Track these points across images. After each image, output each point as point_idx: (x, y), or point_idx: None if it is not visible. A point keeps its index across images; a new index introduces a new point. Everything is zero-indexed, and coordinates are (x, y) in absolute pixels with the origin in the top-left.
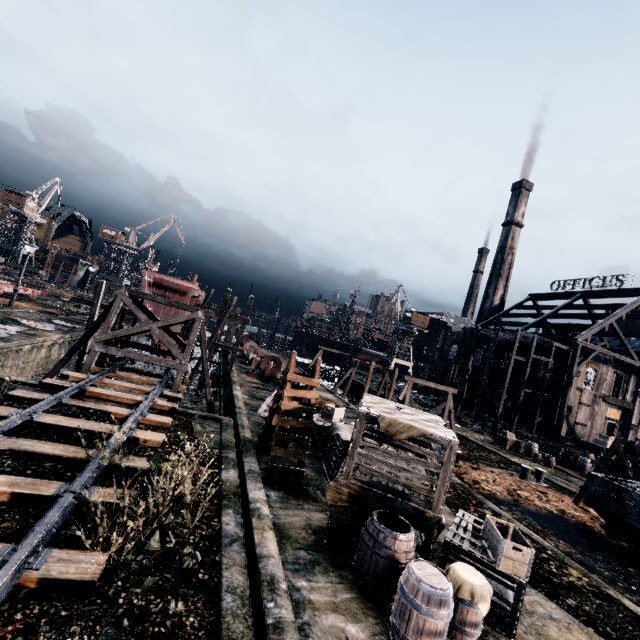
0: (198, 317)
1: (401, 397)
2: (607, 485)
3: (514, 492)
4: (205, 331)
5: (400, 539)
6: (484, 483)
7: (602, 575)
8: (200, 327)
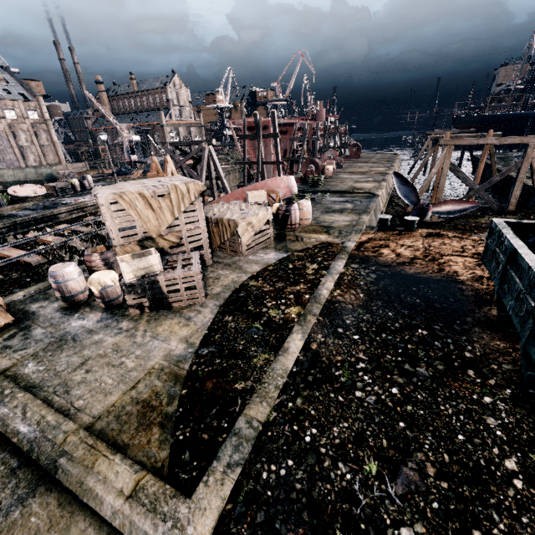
0: (203, 148)
1: (435, 169)
2: (498, 235)
3: (434, 257)
4: (213, 156)
5: (86, 255)
6: (395, 248)
7: (333, 320)
8: (209, 154)
